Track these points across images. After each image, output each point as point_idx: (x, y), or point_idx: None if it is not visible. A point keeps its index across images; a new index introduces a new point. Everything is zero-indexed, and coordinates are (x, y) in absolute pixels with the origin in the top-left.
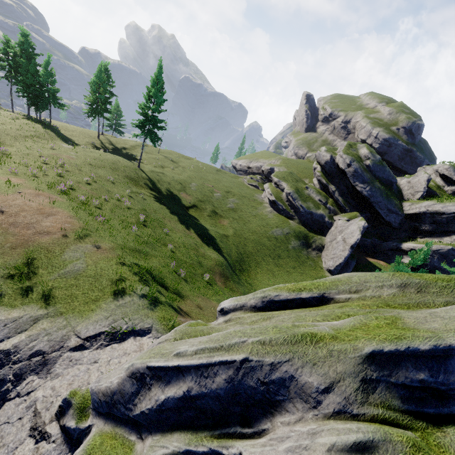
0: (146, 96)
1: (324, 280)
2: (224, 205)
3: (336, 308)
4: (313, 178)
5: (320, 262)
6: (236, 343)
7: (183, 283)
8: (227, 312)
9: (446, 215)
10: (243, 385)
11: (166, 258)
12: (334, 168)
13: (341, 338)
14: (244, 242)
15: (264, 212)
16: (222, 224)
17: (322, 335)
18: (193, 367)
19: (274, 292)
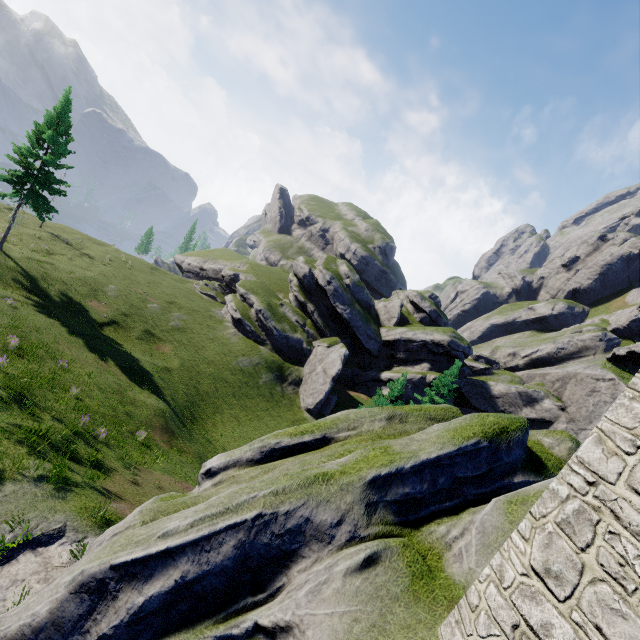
0: (34, 137)
1: (324, 420)
2: (164, 322)
3: (338, 447)
4: (288, 292)
5: (297, 400)
6: (245, 501)
7: (103, 449)
8: (216, 473)
9: (417, 342)
10: (256, 546)
11: (68, 411)
12: (313, 284)
13: (348, 471)
14: (197, 377)
15: (226, 334)
16: (161, 351)
17: (333, 473)
18: (189, 545)
19: (274, 439)
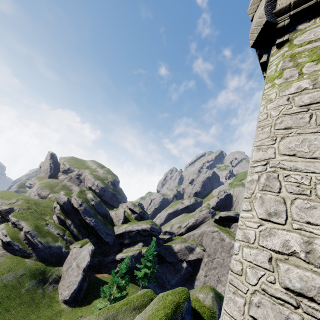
0: None
1: None
2: None
3: None
4: (53, 214)
5: (56, 295)
6: None
7: None
8: None
9: (134, 231)
10: None
11: None
12: (70, 207)
13: None
14: None
15: None
16: None
17: None
18: None
19: None
